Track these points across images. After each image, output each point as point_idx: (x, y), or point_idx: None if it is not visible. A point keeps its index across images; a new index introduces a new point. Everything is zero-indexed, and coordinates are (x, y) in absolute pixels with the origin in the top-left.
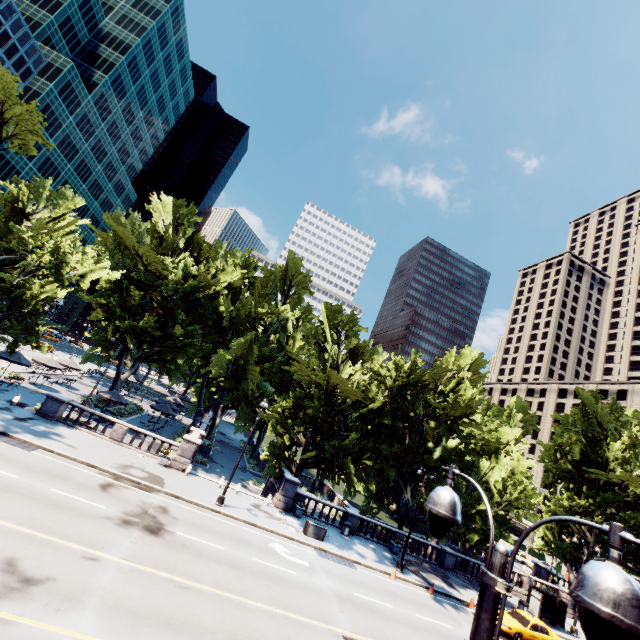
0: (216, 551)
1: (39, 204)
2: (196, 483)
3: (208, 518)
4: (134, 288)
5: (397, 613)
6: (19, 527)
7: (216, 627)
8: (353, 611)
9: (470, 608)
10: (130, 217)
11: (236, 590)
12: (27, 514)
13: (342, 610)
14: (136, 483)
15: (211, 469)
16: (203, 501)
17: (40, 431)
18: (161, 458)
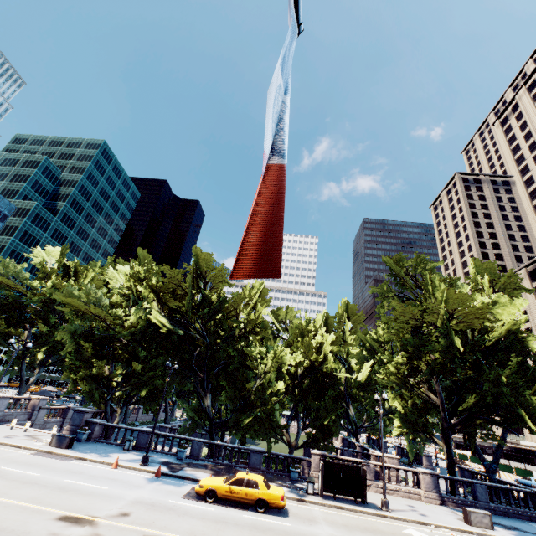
0: None
1: None
2: None
3: None
4: None
5: (31, 477)
6: None
7: None
8: None
9: None
10: (1, 262)
11: None
12: None
13: None
14: None
15: None
16: None
17: None
18: None
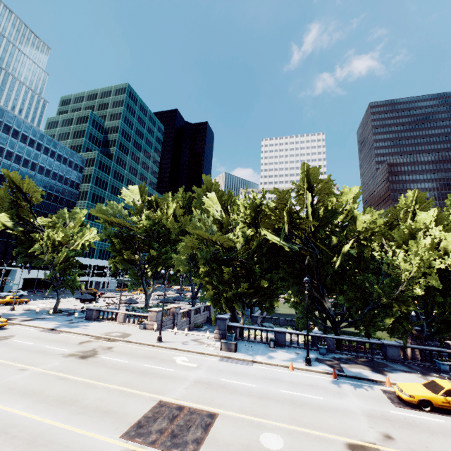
0: (118, 363)
1: (66, 221)
2: (157, 334)
3: (140, 349)
4: (114, 240)
5: (254, 389)
6: (3, 361)
7: (55, 394)
8: (199, 388)
9: (386, 387)
10: (107, 206)
11: (101, 379)
12: (15, 356)
13: (187, 388)
14: (108, 339)
15: (205, 329)
16: (147, 341)
17: (76, 325)
18: (140, 325)
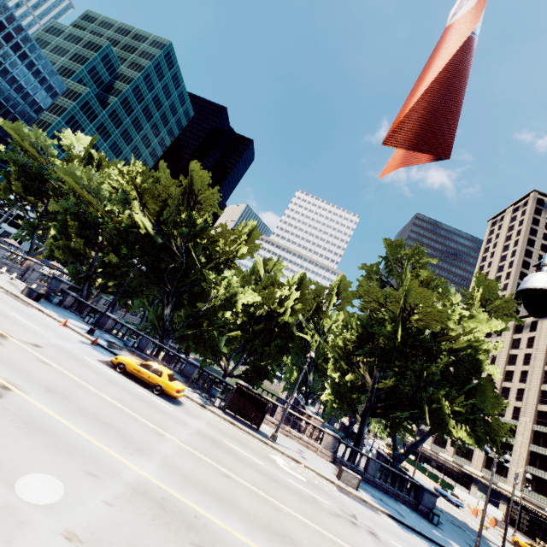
0: None
1: None
2: None
3: None
4: (12, 165)
5: None
6: None
7: None
8: None
9: None
10: (33, 131)
11: None
12: None
13: None
14: None
15: None
16: None
17: None
18: None
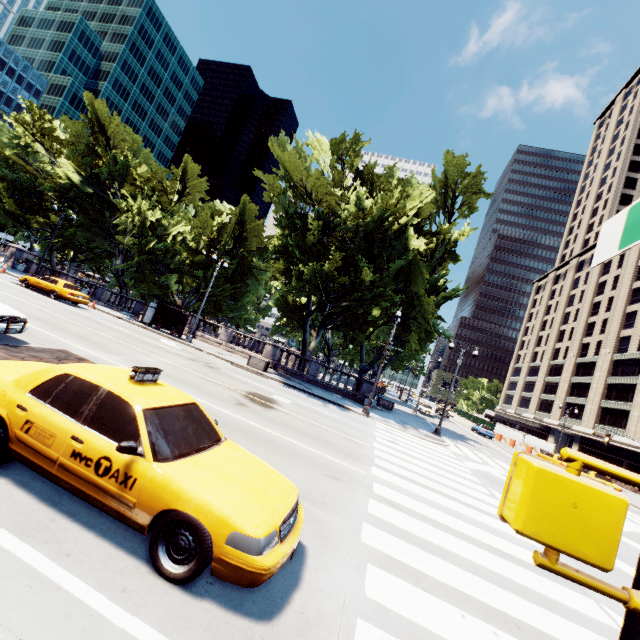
0: None
1: None
2: None
3: None
4: None
5: None
6: None
7: None
8: None
9: None
10: None
11: None
12: None
13: None
14: None
15: None
16: None
17: None
18: None
